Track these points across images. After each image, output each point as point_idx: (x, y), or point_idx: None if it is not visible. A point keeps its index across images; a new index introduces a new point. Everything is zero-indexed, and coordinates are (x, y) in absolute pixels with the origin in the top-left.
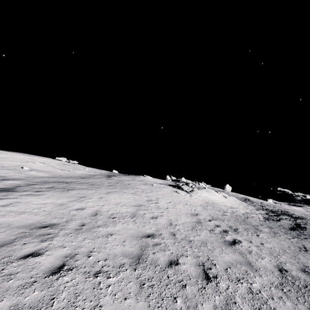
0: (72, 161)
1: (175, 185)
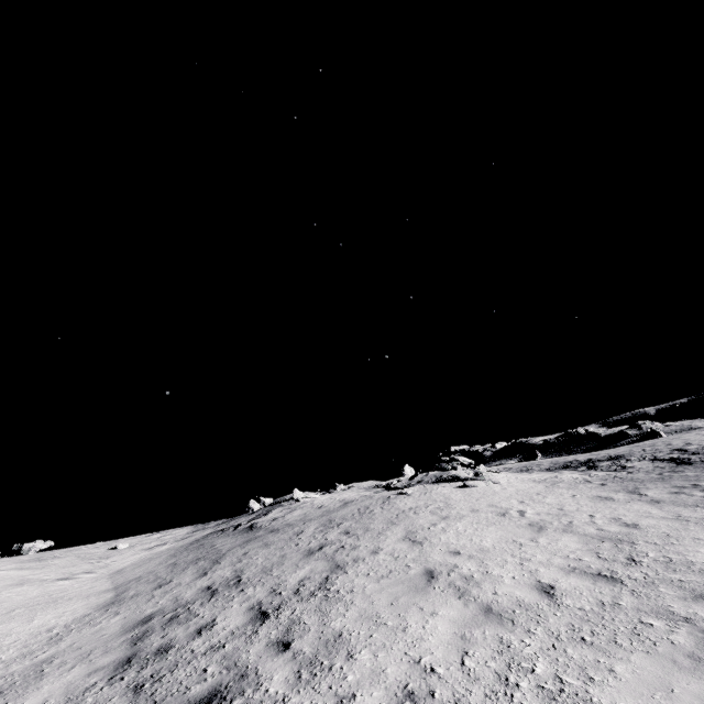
0: (35, 544)
1: (393, 488)
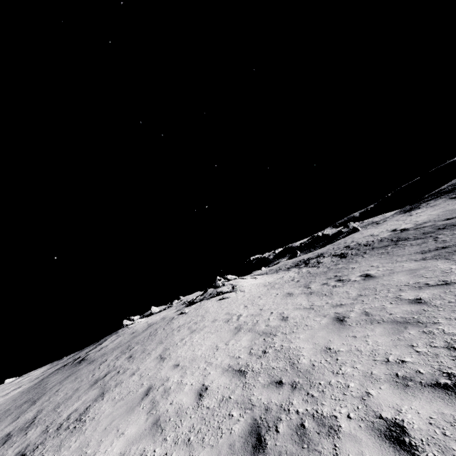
0: None
1: (191, 304)
